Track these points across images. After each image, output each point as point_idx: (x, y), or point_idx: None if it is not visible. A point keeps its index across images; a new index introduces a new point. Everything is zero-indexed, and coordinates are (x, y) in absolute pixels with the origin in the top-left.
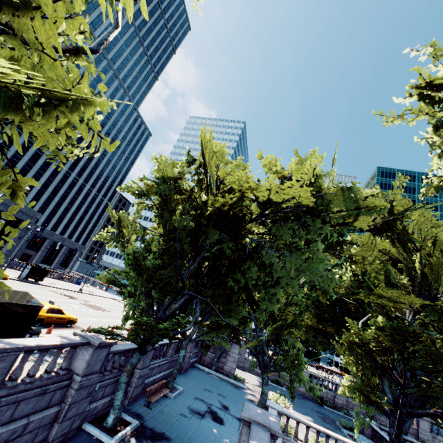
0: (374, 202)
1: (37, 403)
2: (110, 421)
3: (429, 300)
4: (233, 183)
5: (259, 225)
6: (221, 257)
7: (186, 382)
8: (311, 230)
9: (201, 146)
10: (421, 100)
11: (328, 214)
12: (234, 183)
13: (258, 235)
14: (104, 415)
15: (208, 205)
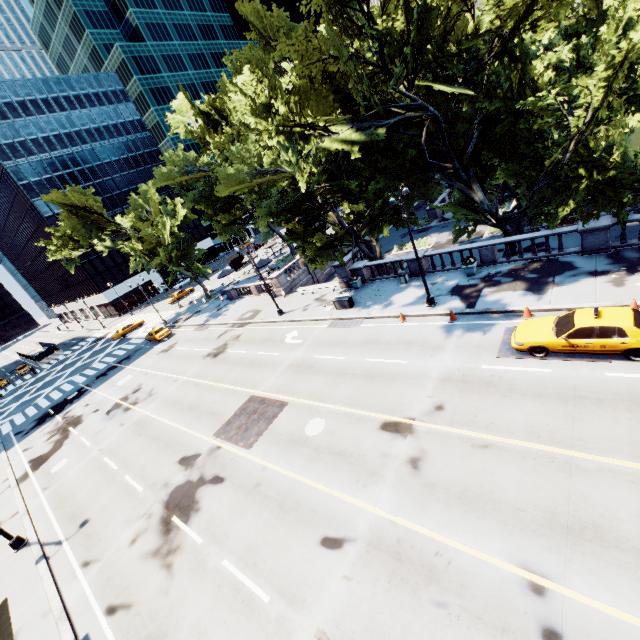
0: None
1: None
2: None
3: None
4: None
5: None
6: None
7: None
8: None
9: None
10: None
11: None
12: None
13: None
14: None
15: None
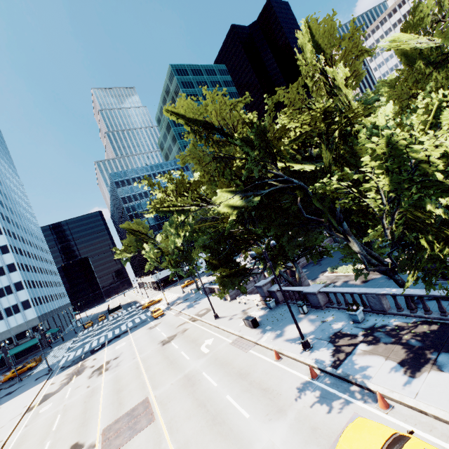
0: None
1: None
2: None
3: None
4: None
5: None
6: None
7: None
8: None
9: None
10: None
11: None
12: None
13: None
14: None
15: None
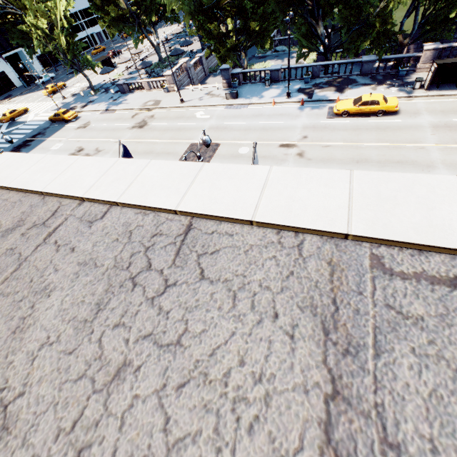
0: None
1: None
2: None
3: None
4: None
5: None
6: None
7: None
8: None
9: None
10: None
11: None
12: None
13: None
14: None
15: None
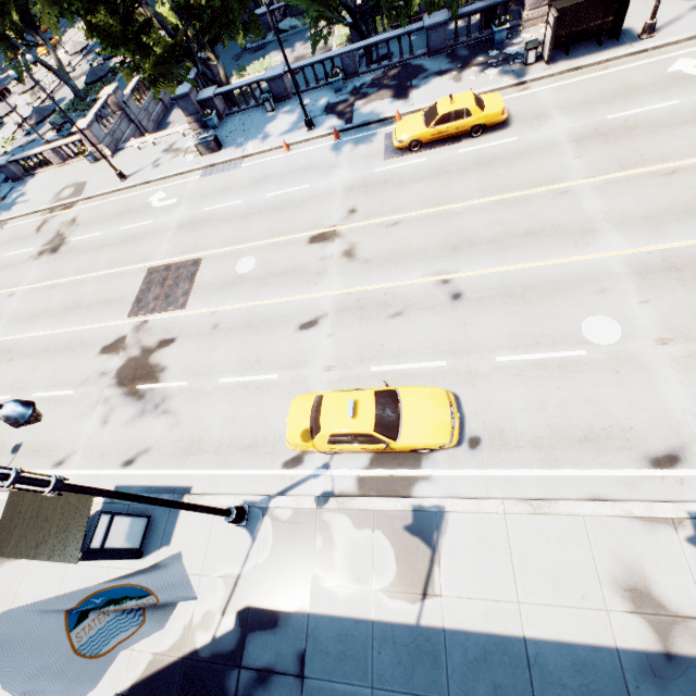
0: None
1: None
2: None
3: None
4: None
5: None
6: None
7: None
8: None
9: None
10: None
11: None
12: None
13: None
14: None
15: None
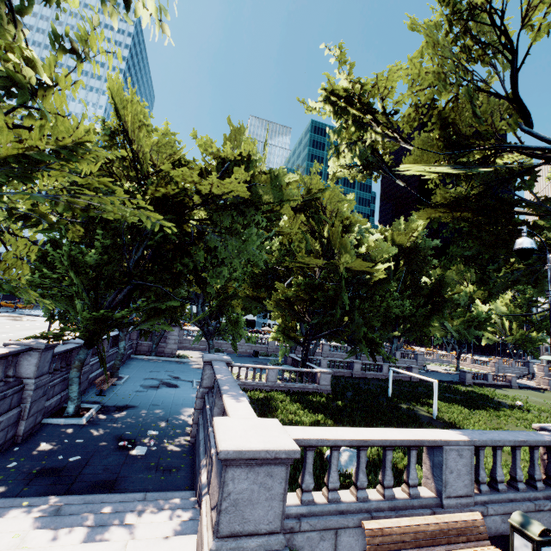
0: (292, 193)
1: (1, 407)
2: (71, 410)
3: (329, 260)
4: (177, 176)
5: (197, 207)
6: (165, 244)
7: (129, 371)
8: (248, 216)
9: (113, 104)
10: (329, 104)
11: (260, 202)
12: (179, 175)
13: (199, 220)
14: (59, 411)
15: (148, 194)
